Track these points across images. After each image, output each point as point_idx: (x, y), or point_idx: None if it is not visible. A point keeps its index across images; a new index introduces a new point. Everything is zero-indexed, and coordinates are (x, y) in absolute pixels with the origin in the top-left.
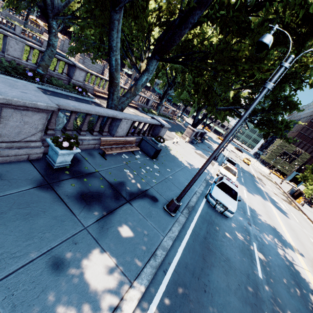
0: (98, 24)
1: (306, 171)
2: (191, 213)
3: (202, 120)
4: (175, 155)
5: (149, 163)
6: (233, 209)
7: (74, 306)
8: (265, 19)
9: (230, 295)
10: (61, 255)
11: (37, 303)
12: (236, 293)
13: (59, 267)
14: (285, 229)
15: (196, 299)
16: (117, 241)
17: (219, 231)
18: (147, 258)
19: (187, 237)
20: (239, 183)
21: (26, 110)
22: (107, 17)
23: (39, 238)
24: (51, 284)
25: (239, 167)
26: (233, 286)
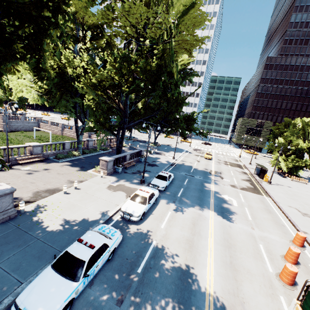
0: None
1: (270, 141)
2: None
3: (120, 143)
4: (42, 219)
5: None
6: None
7: None
8: None
9: None
10: None
11: None
12: None
13: None
14: (213, 255)
15: None
16: None
17: None
18: None
19: None
20: (169, 201)
21: None
22: None
23: None
24: None
25: (191, 170)
26: None
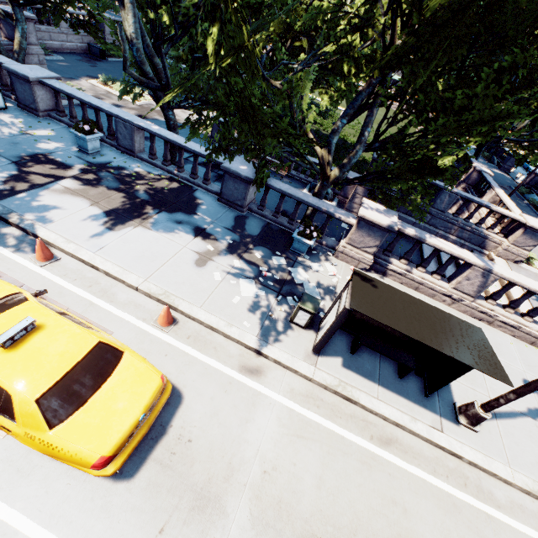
0: None
1: None
2: None
3: None
4: None
5: None
6: None
7: None
8: None
9: None
10: None
11: None
12: None
13: None
14: None
15: None
16: None
17: None
18: None
19: None
20: None
21: None
22: None
23: None
24: None
25: None
26: None
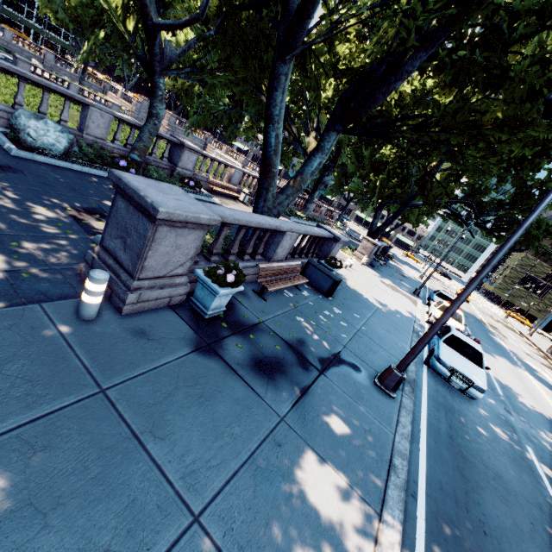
0: (238, 80)
1: None
2: (414, 392)
3: (386, 225)
4: (355, 289)
5: (325, 304)
6: (483, 384)
7: (317, 551)
8: (534, 58)
9: (525, 542)
10: (268, 464)
11: (268, 544)
12: (534, 538)
13: (273, 485)
14: None
15: (477, 547)
16: (332, 441)
17: (467, 424)
18: (384, 472)
19: (424, 436)
20: None
21: (183, 228)
22: (255, 68)
23: (231, 437)
24: (274, 513)
25: None
26: (523, 525)
